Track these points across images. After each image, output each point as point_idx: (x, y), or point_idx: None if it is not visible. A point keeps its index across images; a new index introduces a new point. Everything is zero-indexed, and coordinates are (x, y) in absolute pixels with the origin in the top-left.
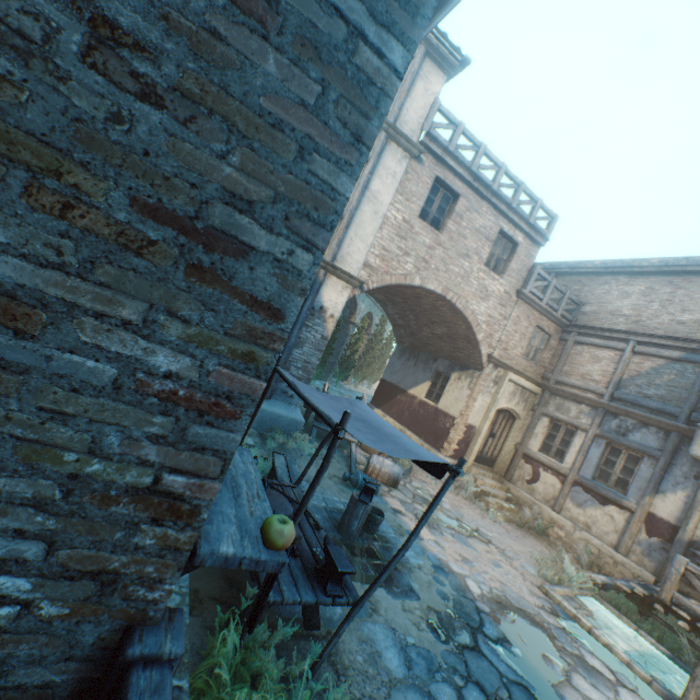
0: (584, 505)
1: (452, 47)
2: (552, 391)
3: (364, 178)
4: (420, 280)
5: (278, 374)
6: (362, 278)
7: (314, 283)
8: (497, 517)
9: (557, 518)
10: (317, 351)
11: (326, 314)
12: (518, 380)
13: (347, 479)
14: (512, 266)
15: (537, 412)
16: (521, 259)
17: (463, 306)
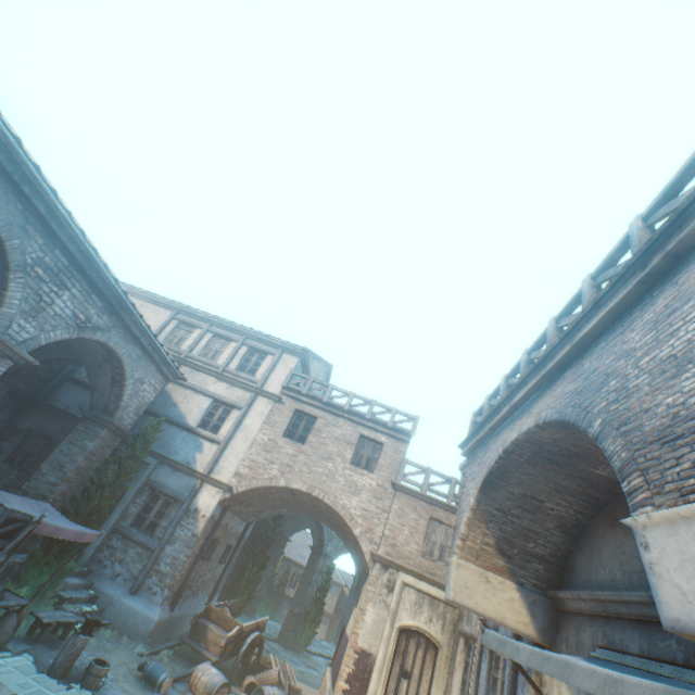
0: None
1: (295, 345)
2: None
3: (238, 418)
4: (285, 481)
5: (147, 568)
6: (233, 483)
7: (192, 490)
8: None
9: None
10: (187, 547)
11: (200, 514)
12: (417, 582)
13: (140, 666)
14: (381, 461)
15: (455, 632)
16: (389, 455)
17: (332, 501)
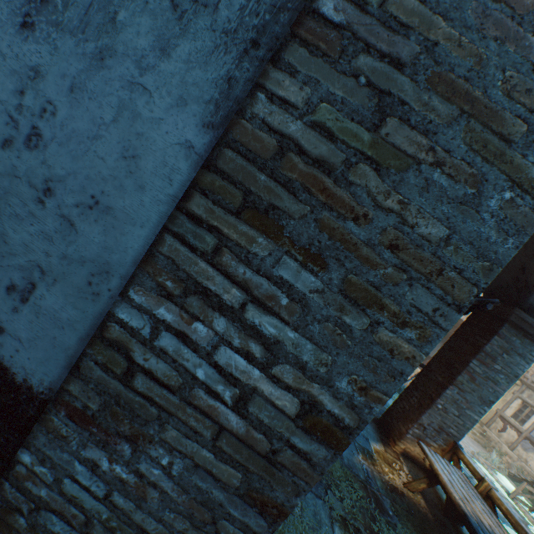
0: (527, 450)
1: None
2: (528, 385)
3: None
4: None
5: None
6: None
7: None
8: (468, 435)
9: (509, 452)
10: None
11: None
12: None
13: None
14: None
15: (514, 395)
16: None
17: None
